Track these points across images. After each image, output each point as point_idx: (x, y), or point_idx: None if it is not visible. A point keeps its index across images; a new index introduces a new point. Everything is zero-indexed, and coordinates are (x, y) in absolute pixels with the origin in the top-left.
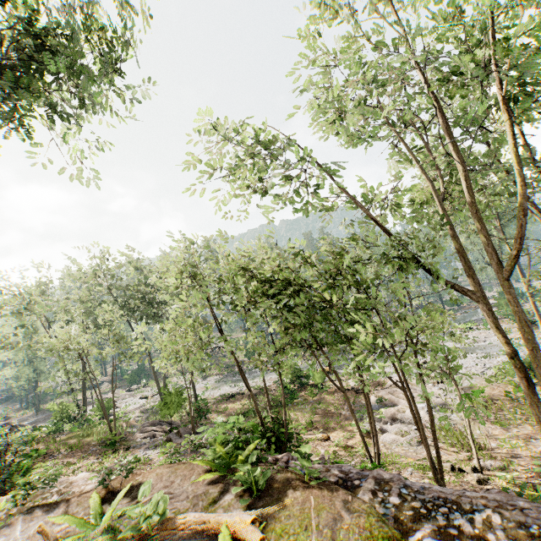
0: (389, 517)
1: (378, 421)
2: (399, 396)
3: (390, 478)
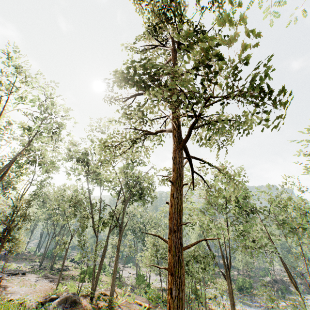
0: None
1: None
2: None
3: None
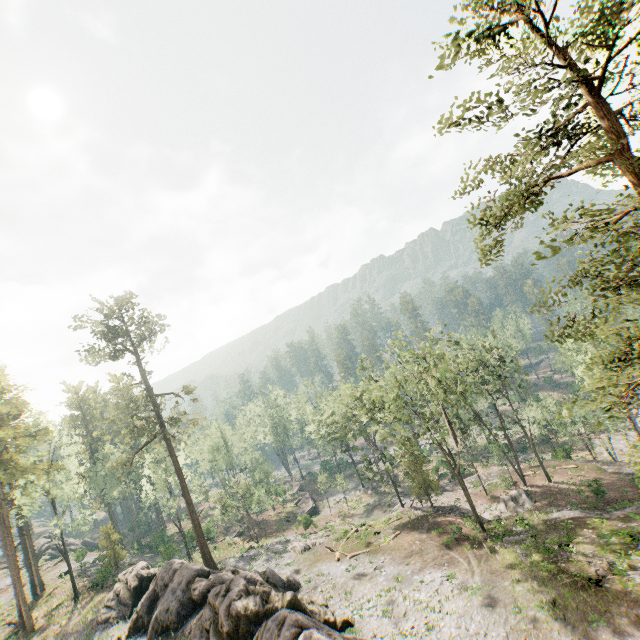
0: (598, 465)
1: (599, 449)
2: (611, 437)
3: (599, 461)
